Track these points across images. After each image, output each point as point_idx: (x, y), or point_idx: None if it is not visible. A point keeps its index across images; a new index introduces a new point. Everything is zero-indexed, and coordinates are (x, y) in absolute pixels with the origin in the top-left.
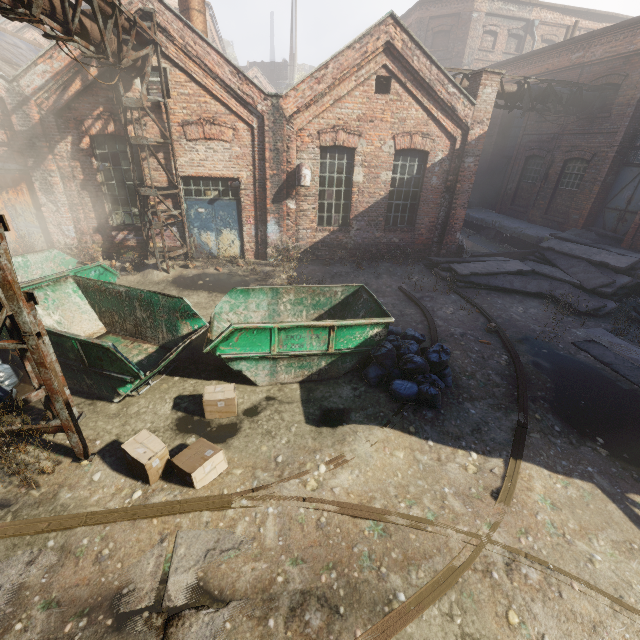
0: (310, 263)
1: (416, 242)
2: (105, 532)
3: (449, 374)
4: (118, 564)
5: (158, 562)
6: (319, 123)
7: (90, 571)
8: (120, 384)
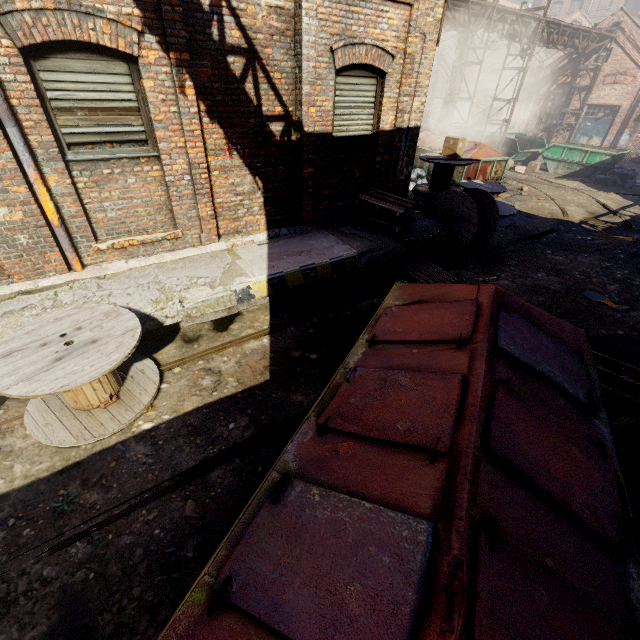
0: (637, 163)
1: None
2: None
3: (629, 183)
4: None
5: None
6: None
7: None
8: (511, 156)
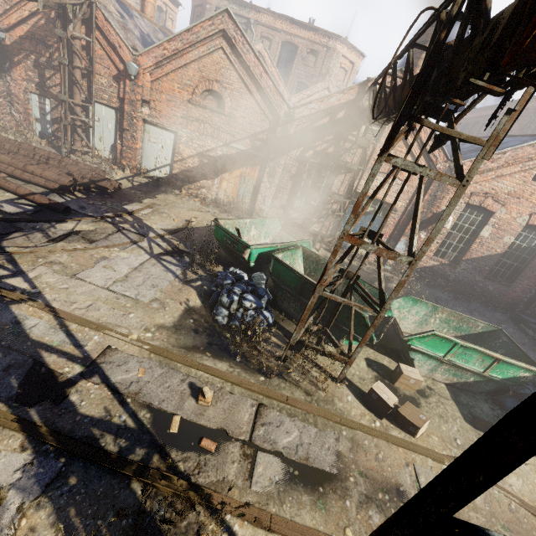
0: (416, 280)
1: (507, 295)
2: (374, 441)
3: None
4: (388, 468)
5: (411, 479)
6: (475, 187)
7: (374, 464)
8: (347, 338)
